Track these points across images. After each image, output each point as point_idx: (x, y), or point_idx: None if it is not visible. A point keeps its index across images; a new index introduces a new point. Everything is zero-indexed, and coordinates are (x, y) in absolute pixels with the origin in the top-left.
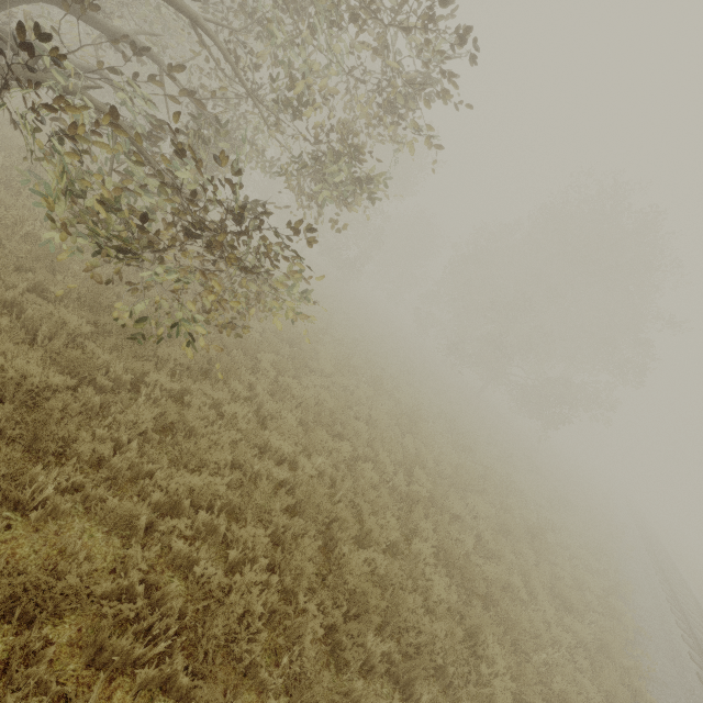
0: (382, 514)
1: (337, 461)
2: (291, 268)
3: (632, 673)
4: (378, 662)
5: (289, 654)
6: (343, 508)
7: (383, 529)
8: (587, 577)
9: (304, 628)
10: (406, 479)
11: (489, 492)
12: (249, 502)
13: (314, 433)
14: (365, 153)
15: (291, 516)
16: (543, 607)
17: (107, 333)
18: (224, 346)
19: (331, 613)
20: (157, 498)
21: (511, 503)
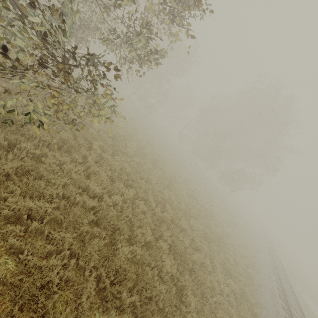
0: (145, 227)
1: (126, 199)
2: (105, 92)
3: (254, 306)
4: (128, 306)
5: (70, 307)
6: (123, 223)
7: (144, 235)
8: (240, 259)
9: (85, 290)
10: (162, 210)
11: (201, 218)
12: (68, 218)
13: (115, 183)
14: (153, 34)
15: (94, 226)
16: (218, 274)
17: (0, 118)
18: (75, 135)
19: (104, 280)
20: (6, 212)
21: (211, 224)
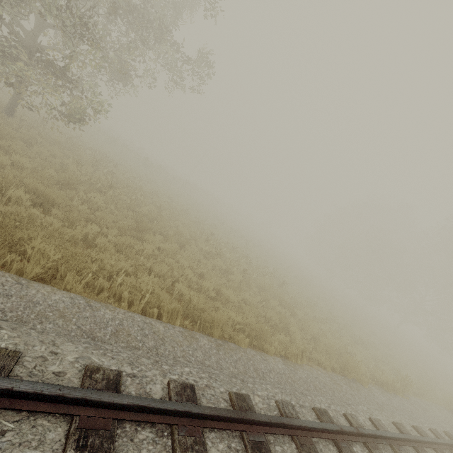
0: None
1: None
2: None
3: None
4: None
5: None
6: None
7: None
8: None
9: None
10: None
11: None
12: None
13: None
14: None
15: None
16: None
17: None
18: None
19: None
20: None
21: None
